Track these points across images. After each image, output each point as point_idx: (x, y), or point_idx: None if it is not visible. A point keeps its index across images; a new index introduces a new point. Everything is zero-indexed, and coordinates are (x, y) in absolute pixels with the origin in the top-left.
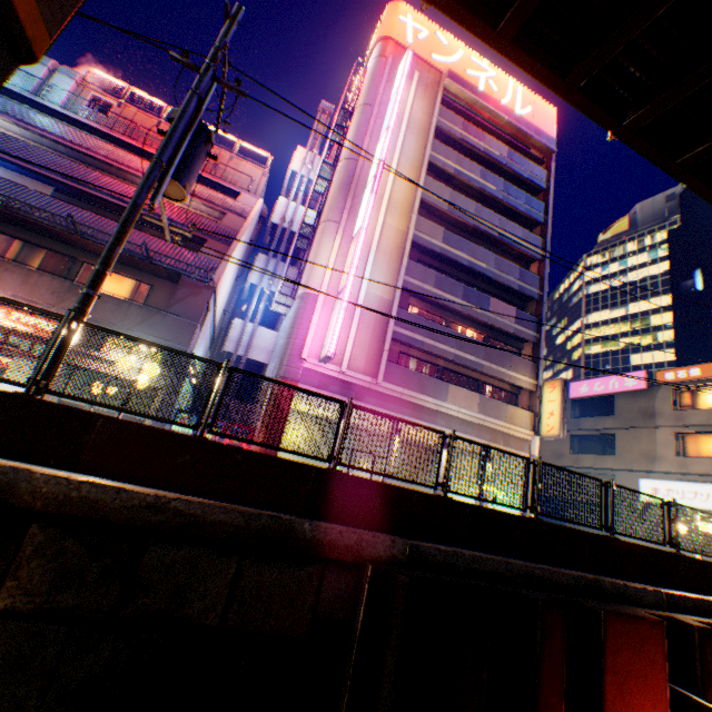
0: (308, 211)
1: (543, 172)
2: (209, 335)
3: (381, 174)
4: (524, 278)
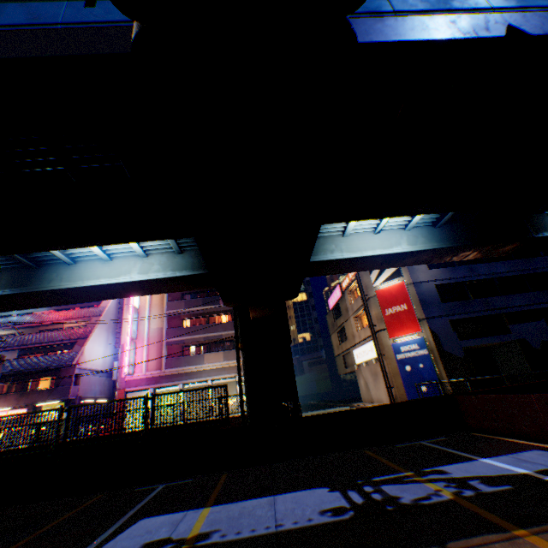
0: None
1: None
2: (101, 377)
3: None
4: None
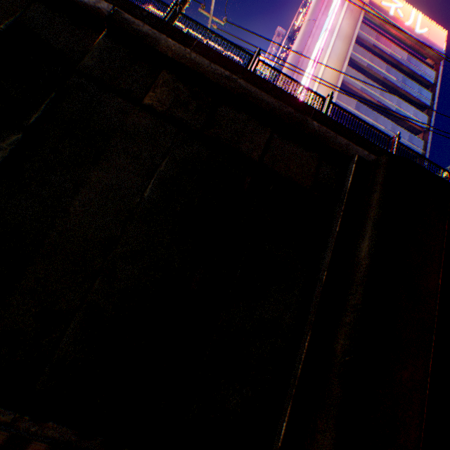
0: None
1: (432, 73)
2: None
3: (319, 56)
4: (412, 141)
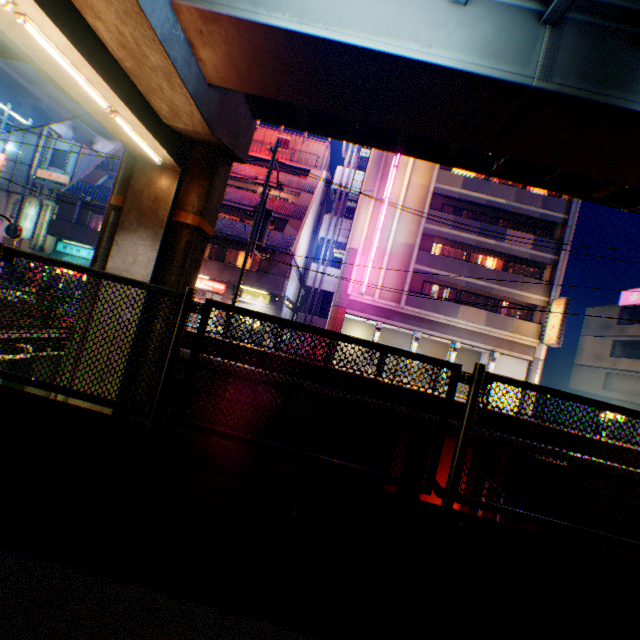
0: (359, 173)
1: None
2: (296, 277)
3: None
4: (548, 206)
